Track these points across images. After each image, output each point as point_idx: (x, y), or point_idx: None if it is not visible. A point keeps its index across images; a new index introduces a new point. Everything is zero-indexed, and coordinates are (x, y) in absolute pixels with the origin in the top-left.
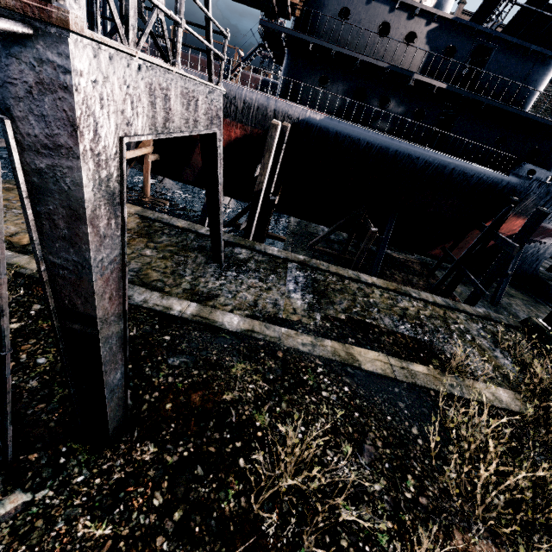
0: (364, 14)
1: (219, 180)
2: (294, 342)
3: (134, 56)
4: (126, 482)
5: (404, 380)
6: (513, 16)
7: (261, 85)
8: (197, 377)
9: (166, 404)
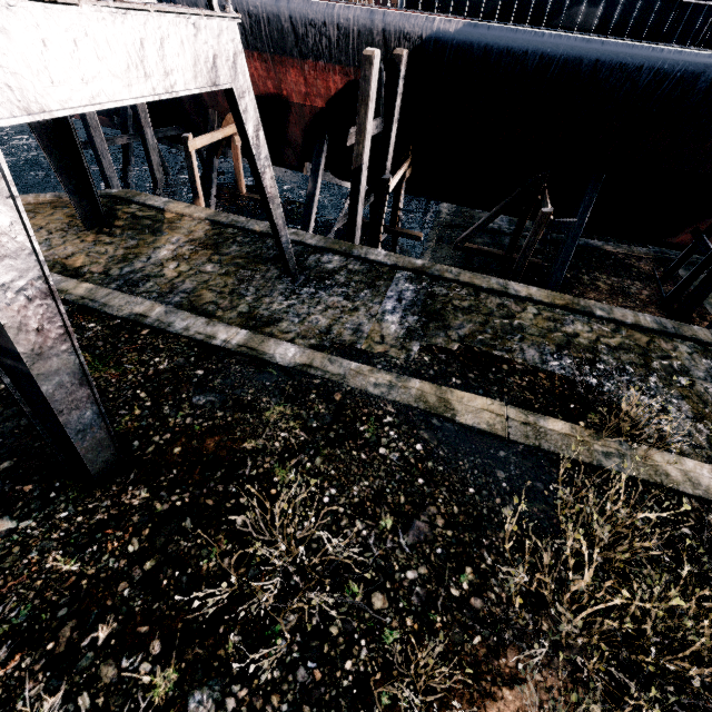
0: None
1: (261, 161)
2: (363, 382)
3: None
4: (107, 524)
5: (520, 441)
6: None
7: None
8: (221, 420)
9: (175, 447)
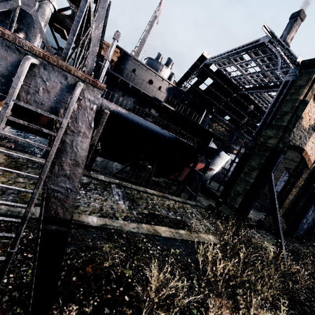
0: (143, 74)
1: None
2: (129, 228)
3: None
4: None
5: (179, 238)
6: (189, 88)
7: None
8: (85, 257)
9: (72, 277)
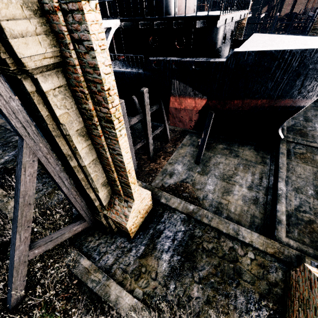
0: None
1: None
2: None
3: None
4: None
5: None
6: None
7: None
8: None
9: None
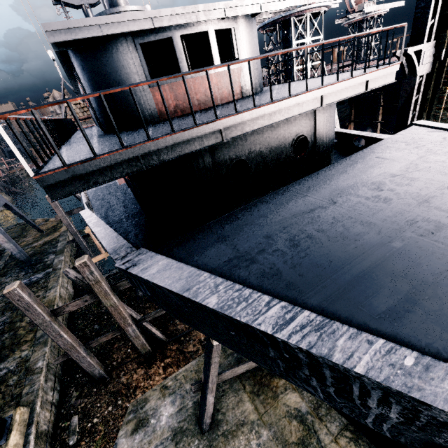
0: None
1: None
2: None
3: None
4: None
5: None
6: None
7: None
8: None
9: None
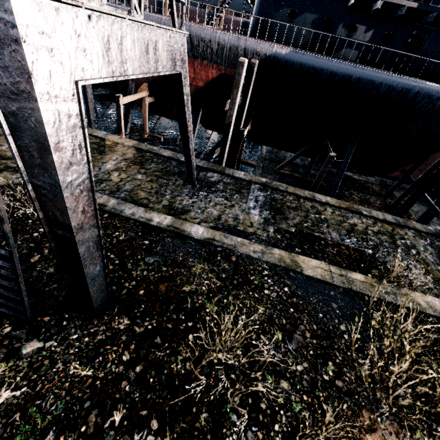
0: None
1: (187, 115)
2: (247, 250)
3: (81, 7)
4: (105, 342)
5: (340, 286)
6: None
7: (242, 27)
8: (165, 272)
9: (140, 290)
